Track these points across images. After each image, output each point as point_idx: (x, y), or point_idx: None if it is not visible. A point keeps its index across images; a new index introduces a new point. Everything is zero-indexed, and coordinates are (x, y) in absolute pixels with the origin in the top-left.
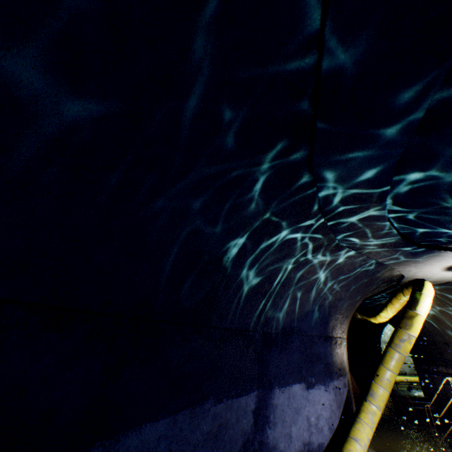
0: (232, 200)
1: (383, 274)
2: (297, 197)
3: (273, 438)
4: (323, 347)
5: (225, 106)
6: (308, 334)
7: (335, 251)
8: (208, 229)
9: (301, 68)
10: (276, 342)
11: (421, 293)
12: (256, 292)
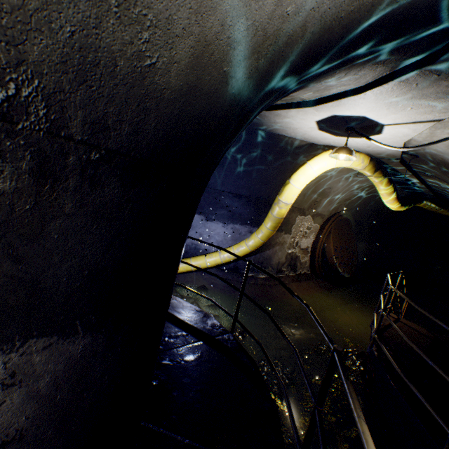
0: None
1: (293, 142)
2: None
3: None
4: (231, 200)
5: None
6: (216, 189)
7: None
8: None
9: None
10: None
11: (306, 163)
12: None
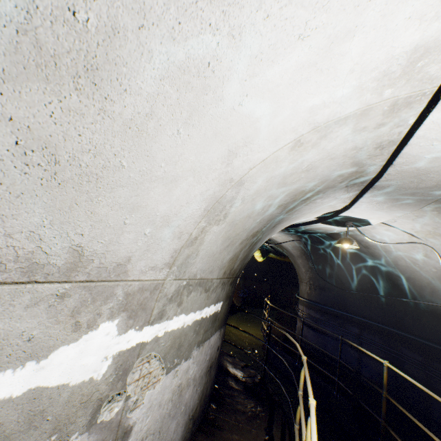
0: None
1: None
2: None
3: None
4: None
5: None
6: None
7: None
8: None
9: None
10: None
11: None
12: None
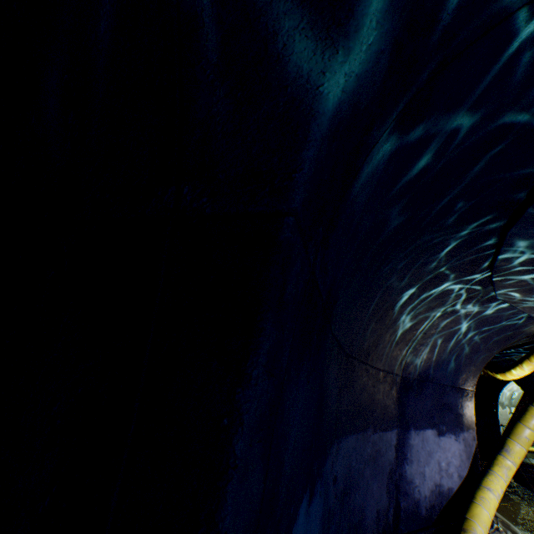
0: (421, 260)
1: (529, 328)
2: (473, 255)
3: (410, 474)
4: (454, 397)
5: (461, 198)
6: (441, 383)
7: (485, 303)
8: (396, 283)
9: (533, 171)
10: (412, 387)
11: None
12: (403, 338)
